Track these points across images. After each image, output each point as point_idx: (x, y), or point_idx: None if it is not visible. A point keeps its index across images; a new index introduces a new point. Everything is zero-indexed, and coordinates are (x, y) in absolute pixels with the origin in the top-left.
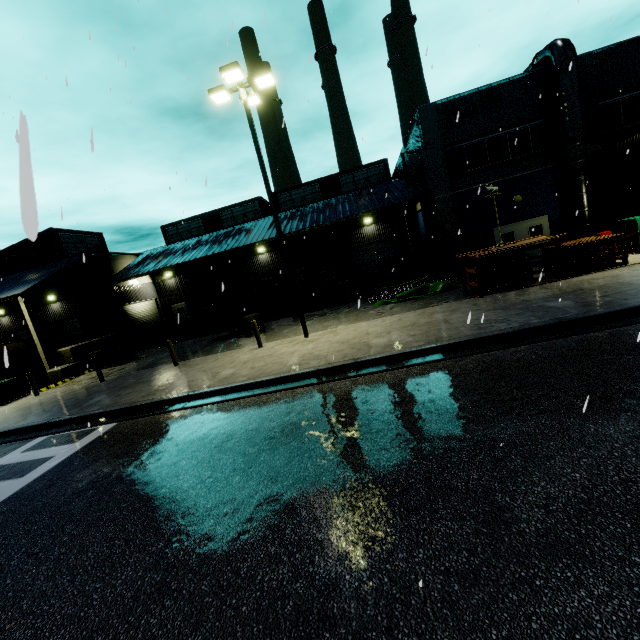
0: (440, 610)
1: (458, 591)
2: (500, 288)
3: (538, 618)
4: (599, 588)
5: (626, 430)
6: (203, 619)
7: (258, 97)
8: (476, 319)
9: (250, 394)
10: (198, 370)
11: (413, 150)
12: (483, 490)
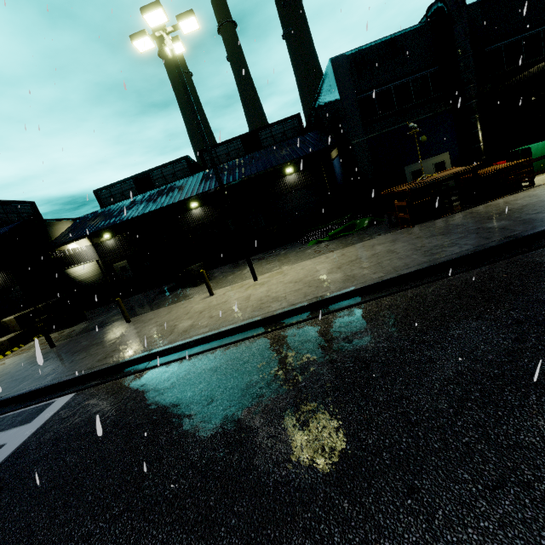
0: None
1: None
2: (429, 217)
3: None
4: None
5: None
6: None
7: (182, 44)
8: (422, 246)
9: (217, 345)
10: (153, 325)
11: (325, 102)
12: None
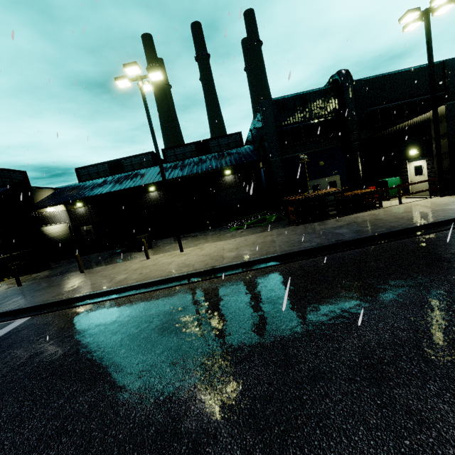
0: (247, 420)
1: (259, 408)
2: (309, 220)
3: (302, 417)
4: (336, 396)
5: (365, 306)
6: (90, 447)
7: (151, 86)
8: (292, 240)
9: (137, 292)
10: (99, 276)
11: (257, 128)
12: (282, 347)
